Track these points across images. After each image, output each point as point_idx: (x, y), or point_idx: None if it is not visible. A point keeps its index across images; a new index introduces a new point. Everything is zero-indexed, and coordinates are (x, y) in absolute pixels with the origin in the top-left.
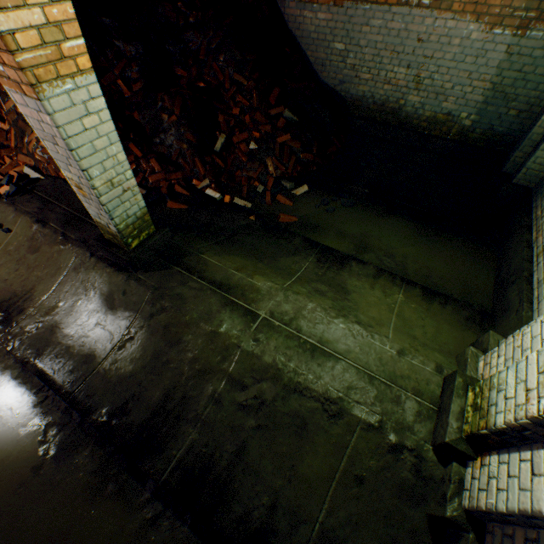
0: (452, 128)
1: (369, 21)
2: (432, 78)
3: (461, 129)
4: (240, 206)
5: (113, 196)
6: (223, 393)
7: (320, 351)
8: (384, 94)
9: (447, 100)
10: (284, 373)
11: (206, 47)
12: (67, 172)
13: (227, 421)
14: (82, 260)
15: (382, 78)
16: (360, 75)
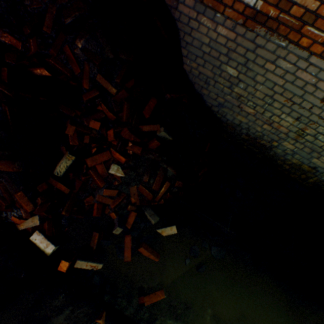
0: (311, 178)
1: (277, 59)
2: (316, 137)
3: (318, 181)
4: (85, 268)
5: None
6: None
7: None
8: (261, 131)
9: (319, 158)
10: None
11: (55, 16)
12: None
13: None
14: None
15: (266, 118)
16: (244, 106)
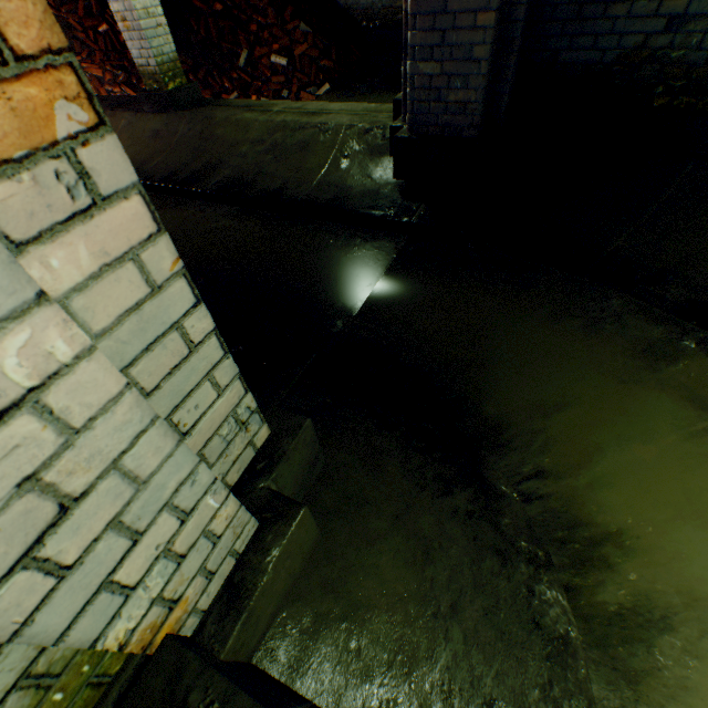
0: None
1: None
2: None
3: None
4: None
5: (150, 26)
6: (248, 152)
7: (319, 113)
8: None
9: None
10: (291, 123)
11: None
12: (115, 6)
13: (252, 163)
14: (130, 119)
15: None
16: None
